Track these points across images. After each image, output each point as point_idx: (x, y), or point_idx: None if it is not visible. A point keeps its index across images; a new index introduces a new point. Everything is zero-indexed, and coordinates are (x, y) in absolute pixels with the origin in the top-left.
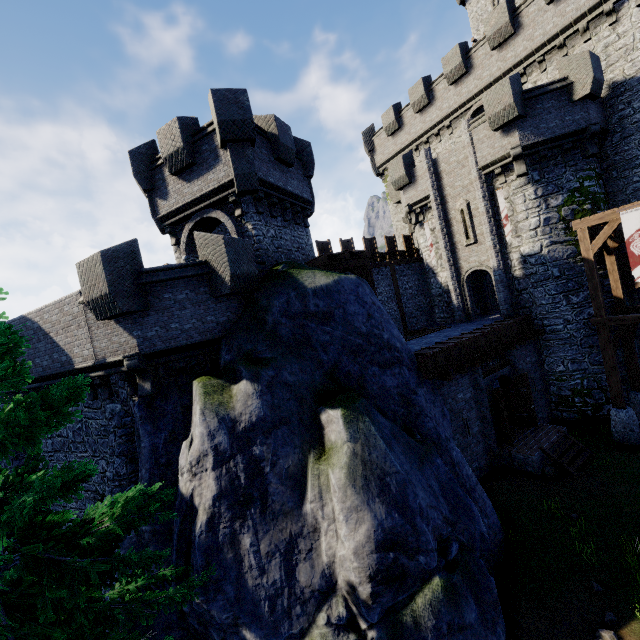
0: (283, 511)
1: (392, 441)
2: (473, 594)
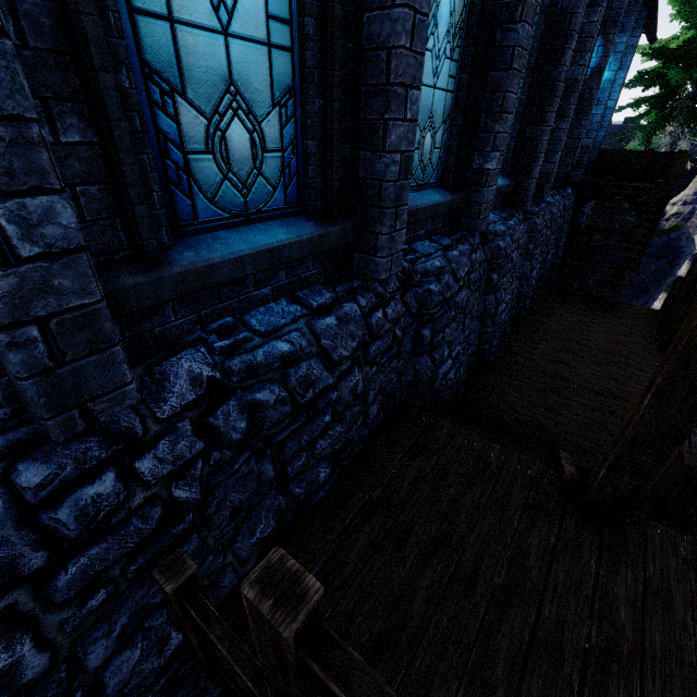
0: (690, 227)
1: None
2: None
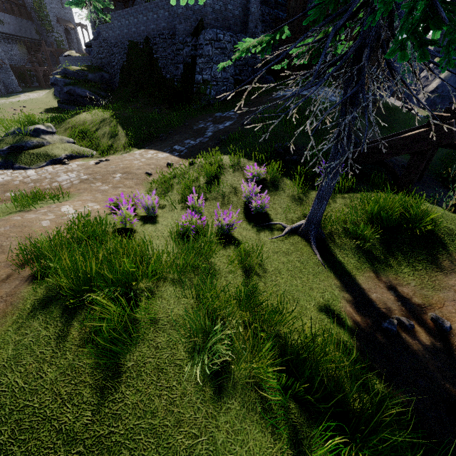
0: (429, 81)
1: (453, 76)
2: (441, 100)
